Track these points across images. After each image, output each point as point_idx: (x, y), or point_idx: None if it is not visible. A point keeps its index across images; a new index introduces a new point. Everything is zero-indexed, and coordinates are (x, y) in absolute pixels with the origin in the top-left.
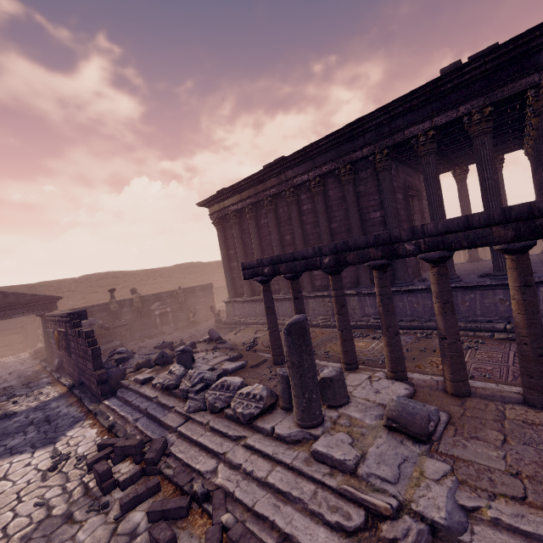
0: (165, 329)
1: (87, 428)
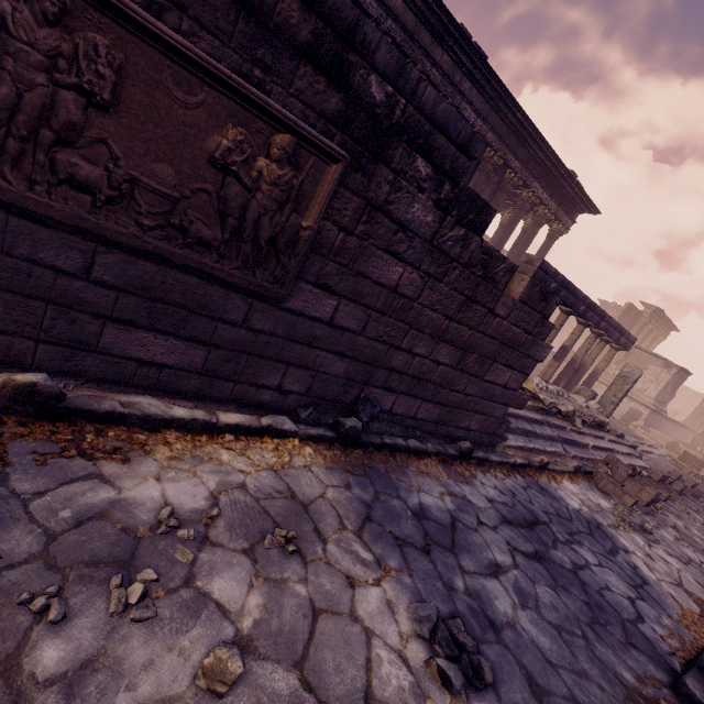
0: None
1: (561, 486)
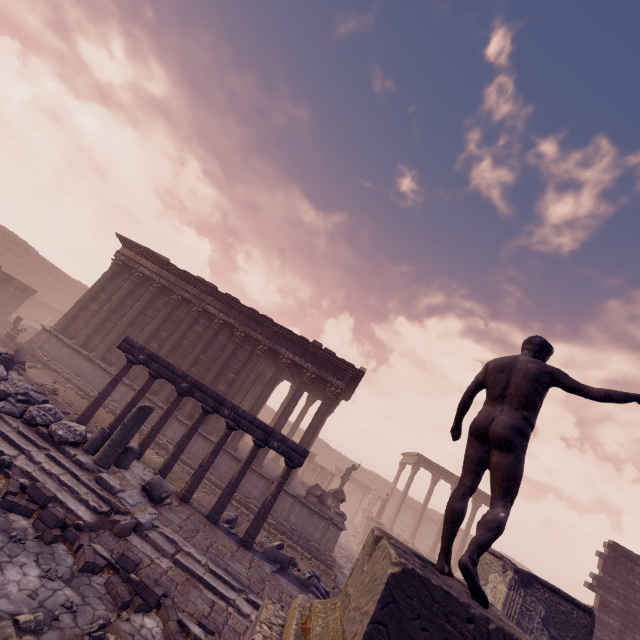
0: None
1: None
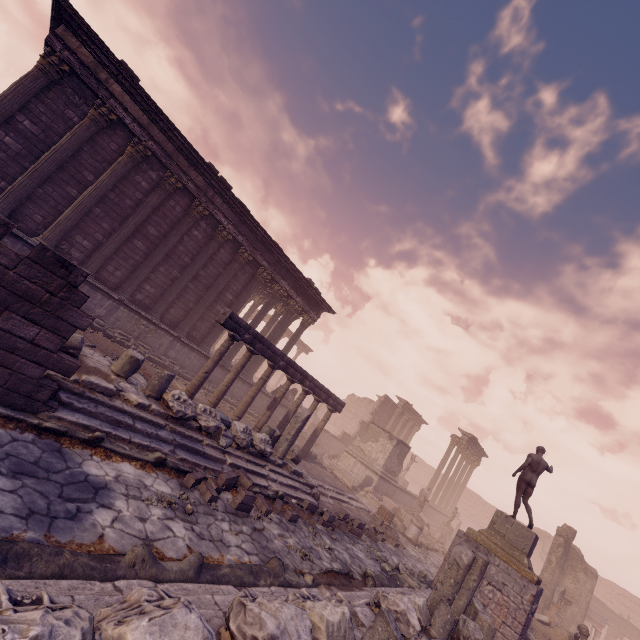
0: None
1: (106, 462)
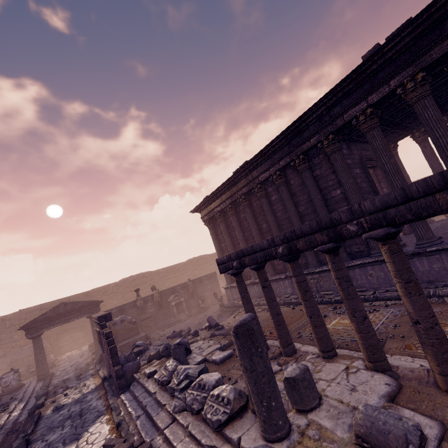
0: (181, 317)
1: (104, 423)
